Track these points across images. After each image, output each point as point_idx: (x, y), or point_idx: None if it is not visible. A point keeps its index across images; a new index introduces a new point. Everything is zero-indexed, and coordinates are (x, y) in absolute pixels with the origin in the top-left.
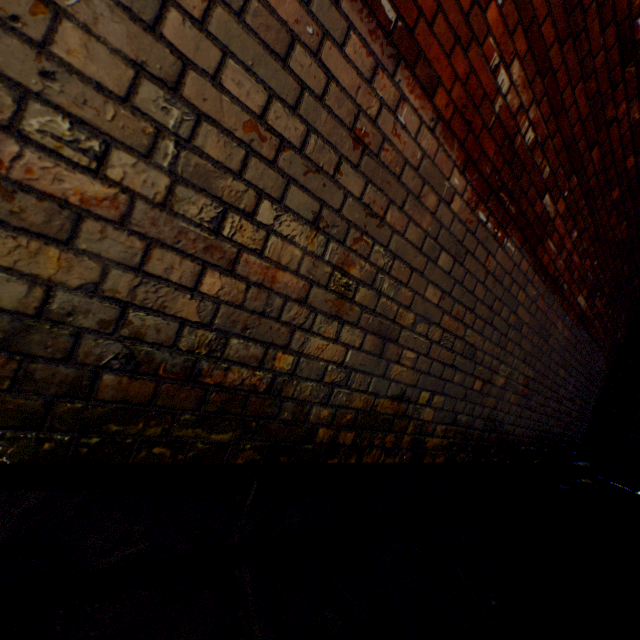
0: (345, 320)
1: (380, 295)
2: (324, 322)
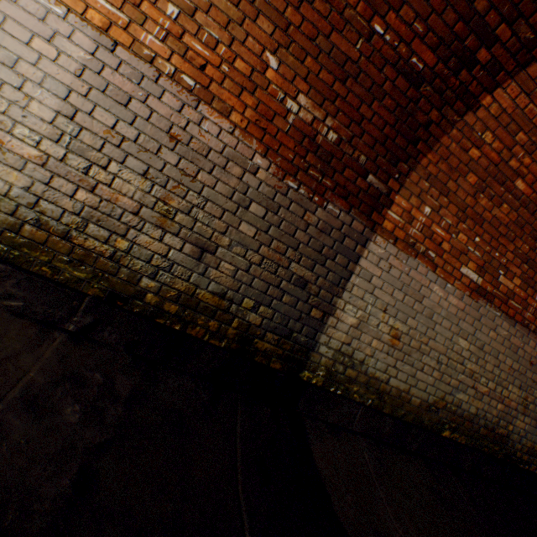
0: (525, 414)
1: (535, 405)
2: (519, 415)
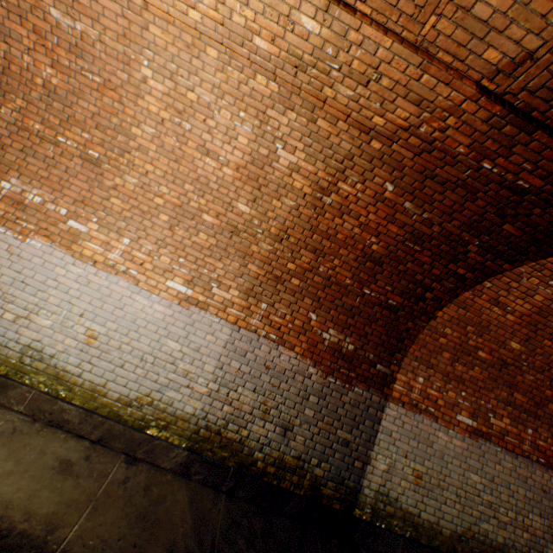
0: None
1: None
2: (549, 543)
